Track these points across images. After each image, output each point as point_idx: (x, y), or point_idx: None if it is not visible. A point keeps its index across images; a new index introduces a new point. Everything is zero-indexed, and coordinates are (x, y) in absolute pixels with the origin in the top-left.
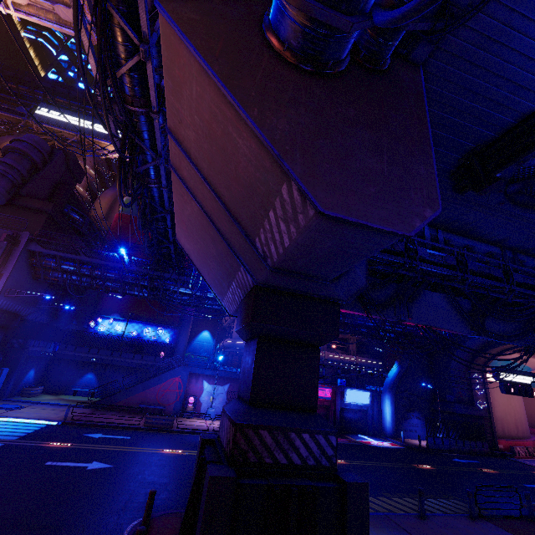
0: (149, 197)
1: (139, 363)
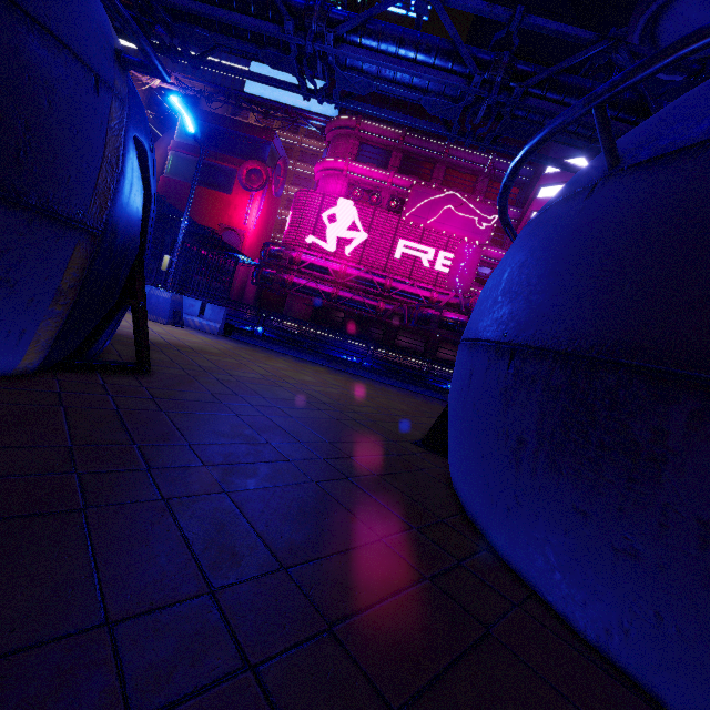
0: None
1: None
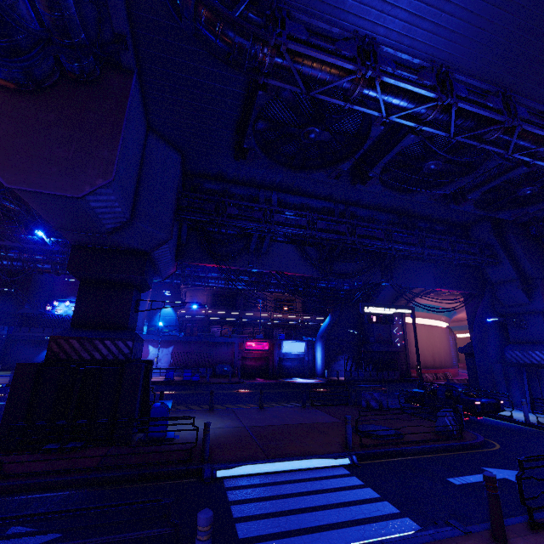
0: None
1: None
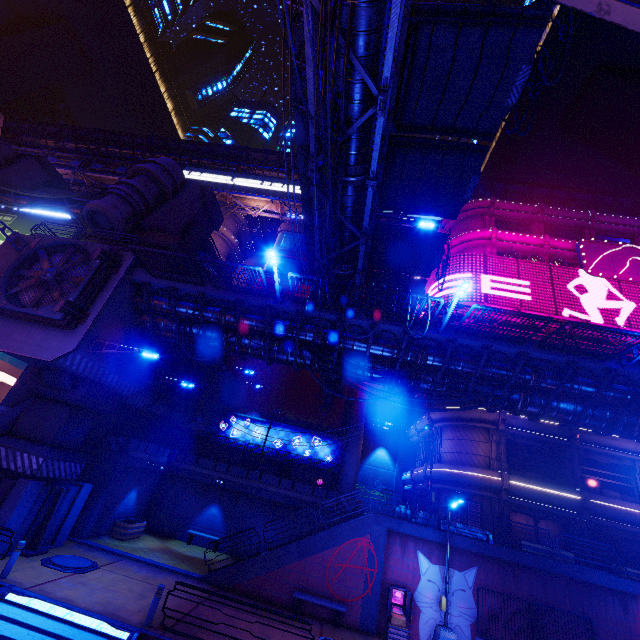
0: (349, 28)
1: (287, 495)
